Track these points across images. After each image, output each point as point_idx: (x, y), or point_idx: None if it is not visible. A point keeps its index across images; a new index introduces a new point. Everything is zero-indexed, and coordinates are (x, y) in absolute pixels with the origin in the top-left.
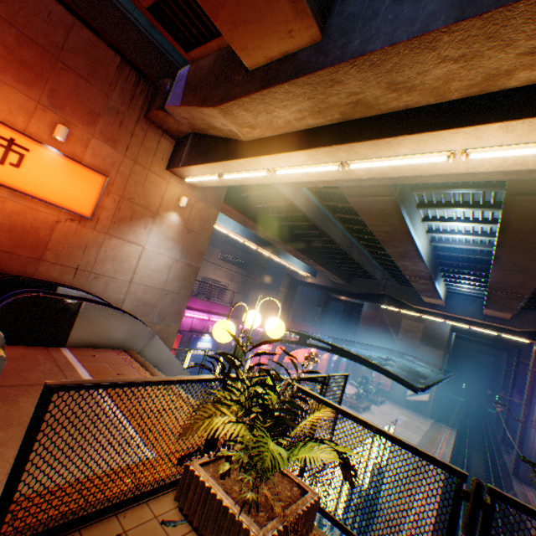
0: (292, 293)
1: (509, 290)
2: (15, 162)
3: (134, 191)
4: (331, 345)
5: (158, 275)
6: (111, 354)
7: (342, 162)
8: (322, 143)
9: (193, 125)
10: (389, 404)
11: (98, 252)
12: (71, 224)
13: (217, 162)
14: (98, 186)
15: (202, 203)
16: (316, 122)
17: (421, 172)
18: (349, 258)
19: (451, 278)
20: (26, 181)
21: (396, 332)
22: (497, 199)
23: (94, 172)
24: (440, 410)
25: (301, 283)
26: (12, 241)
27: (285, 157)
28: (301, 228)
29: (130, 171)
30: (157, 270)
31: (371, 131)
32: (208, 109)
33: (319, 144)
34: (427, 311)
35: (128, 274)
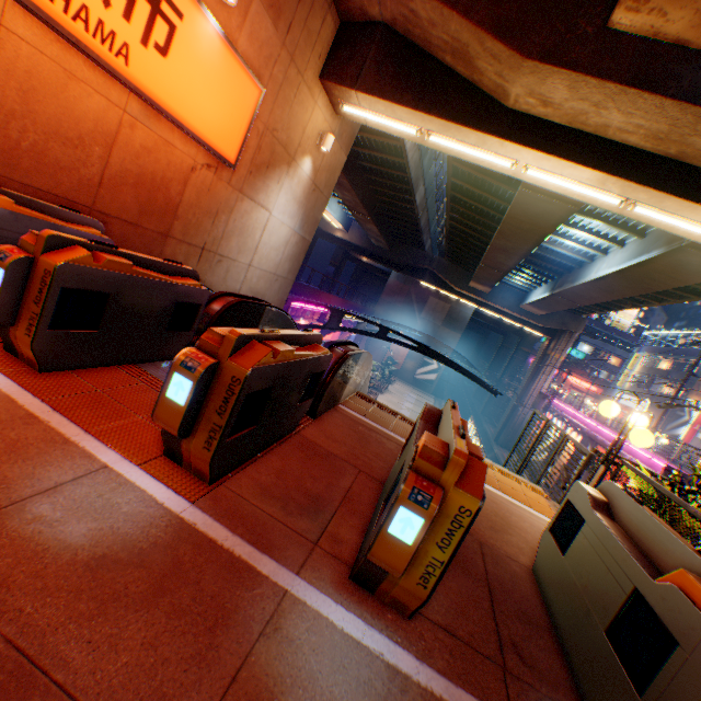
0: (310, 247)
1: (574, 299)
2: (160, 43)
3: (279, 116)
4: (417, 343)
5: (274, 255)
6: (368, 405)
7: (627, 200)
8: (632, 176)
9: (412, 24)
10: (400, 382)
11: (227, 222)
12: (206, 175)
13: (446, 120)
14: (251, 106)
15: (336, 144)
16: (638, 143)
17: (692, 238)
18: (412, 223)
19: (517, 272)
20: (171, 87)
21: (420, 311)
22: (644, 227)
23: (251, 76)
24: (436, 387)
25: (325, 236)
26: (138, 204)
27: (565, 166)
28: (380, 174)
29: (283, 76)
30: (274, 248)
31: (699, 190)
32: (508, 51)
33: (628, 176)
34: (467, 297)
35: (249, 254)
